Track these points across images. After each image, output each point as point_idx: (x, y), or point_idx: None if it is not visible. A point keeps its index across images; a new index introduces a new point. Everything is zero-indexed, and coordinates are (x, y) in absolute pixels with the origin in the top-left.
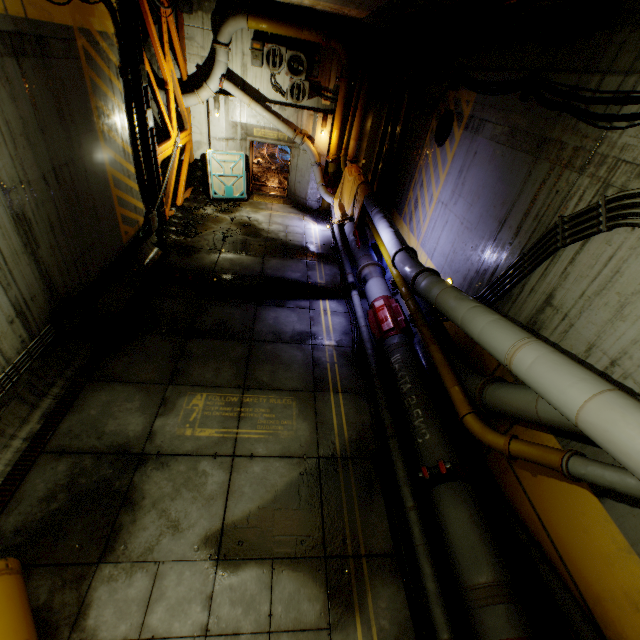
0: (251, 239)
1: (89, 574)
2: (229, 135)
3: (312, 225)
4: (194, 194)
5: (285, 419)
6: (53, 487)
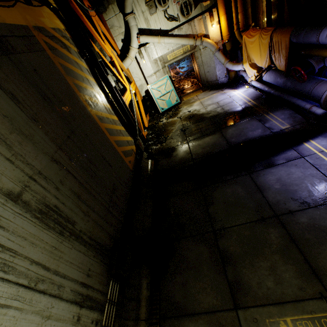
0: (201, 123)
1: None
2: (155, 70)
3: (233, 92)
4: (151, 116)
5: None
6: None
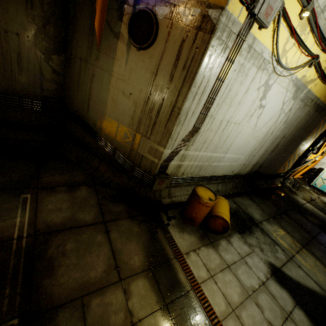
0: None
1: (234, 231)
2: None
3: None
4: (302, 178)
5: (322, 275)
6: (231, 207)
